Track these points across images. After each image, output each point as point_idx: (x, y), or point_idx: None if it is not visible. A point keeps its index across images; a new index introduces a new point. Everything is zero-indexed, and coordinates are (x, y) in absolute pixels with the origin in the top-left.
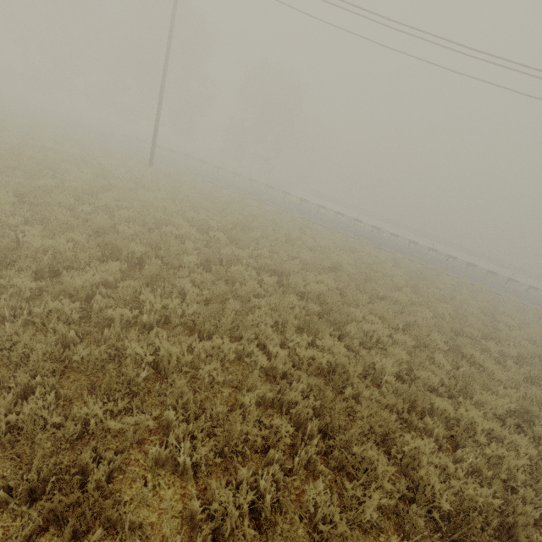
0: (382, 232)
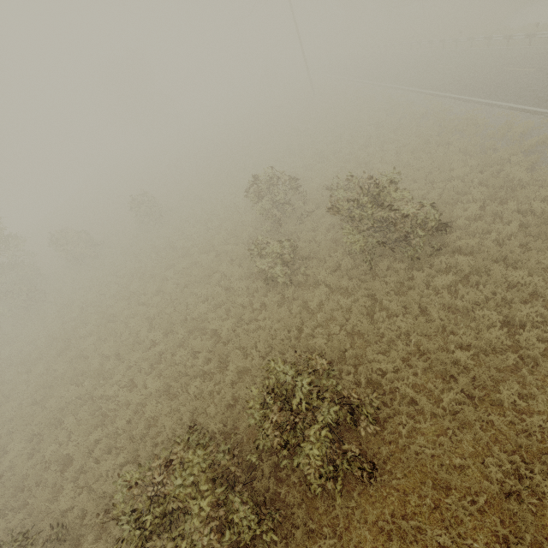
0: None
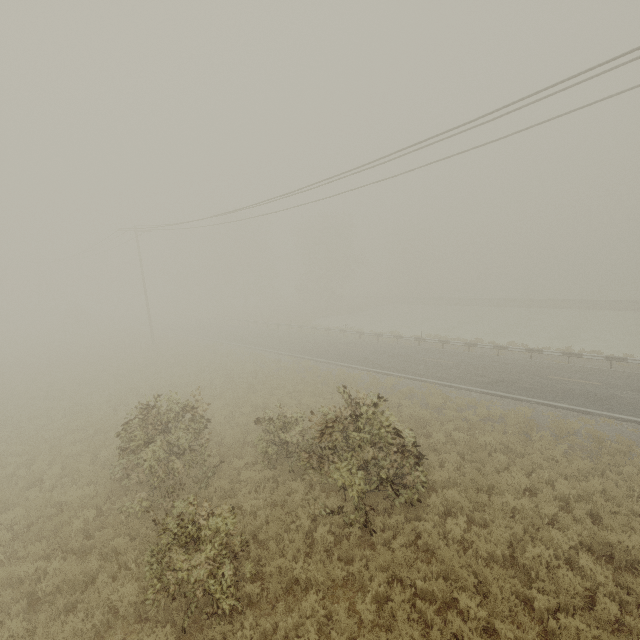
0: (390, 333)
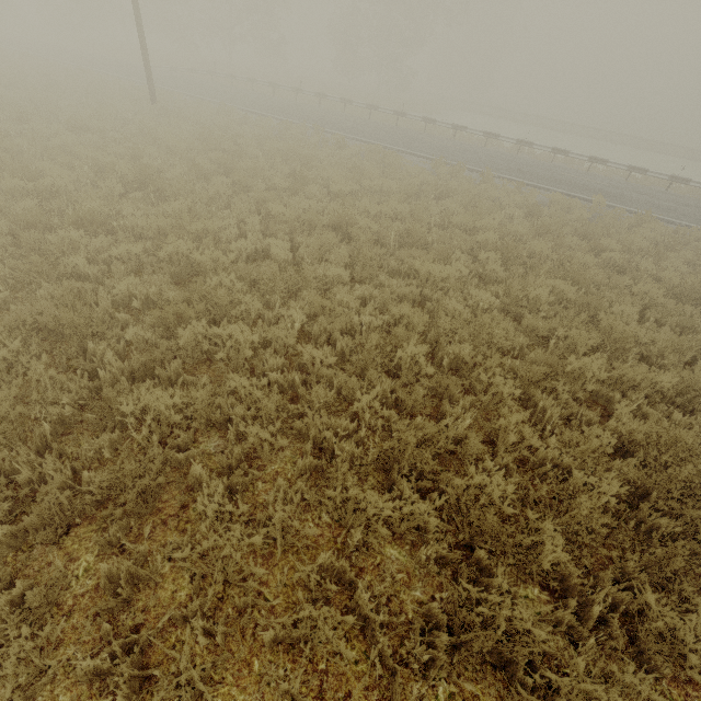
0: (581, 160)
